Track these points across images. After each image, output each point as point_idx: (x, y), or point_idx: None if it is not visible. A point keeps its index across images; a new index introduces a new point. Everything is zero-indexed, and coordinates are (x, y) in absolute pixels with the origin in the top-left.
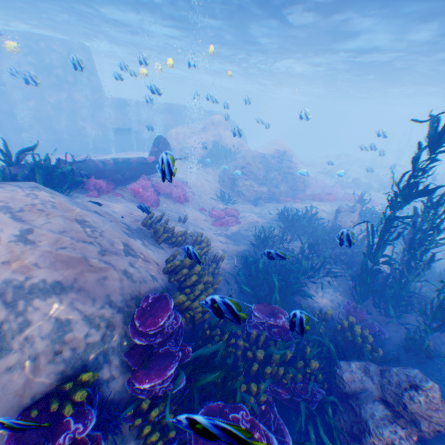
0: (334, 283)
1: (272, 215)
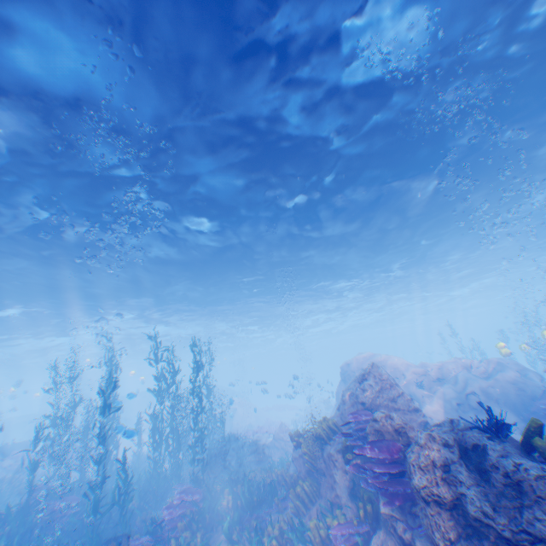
0: None
1: None
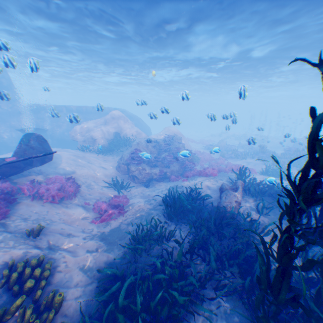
0: (227, 307)
1: (160, 198)
